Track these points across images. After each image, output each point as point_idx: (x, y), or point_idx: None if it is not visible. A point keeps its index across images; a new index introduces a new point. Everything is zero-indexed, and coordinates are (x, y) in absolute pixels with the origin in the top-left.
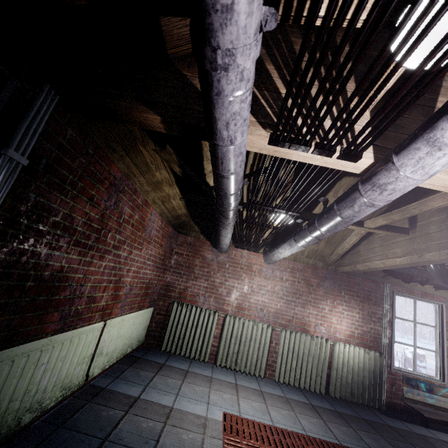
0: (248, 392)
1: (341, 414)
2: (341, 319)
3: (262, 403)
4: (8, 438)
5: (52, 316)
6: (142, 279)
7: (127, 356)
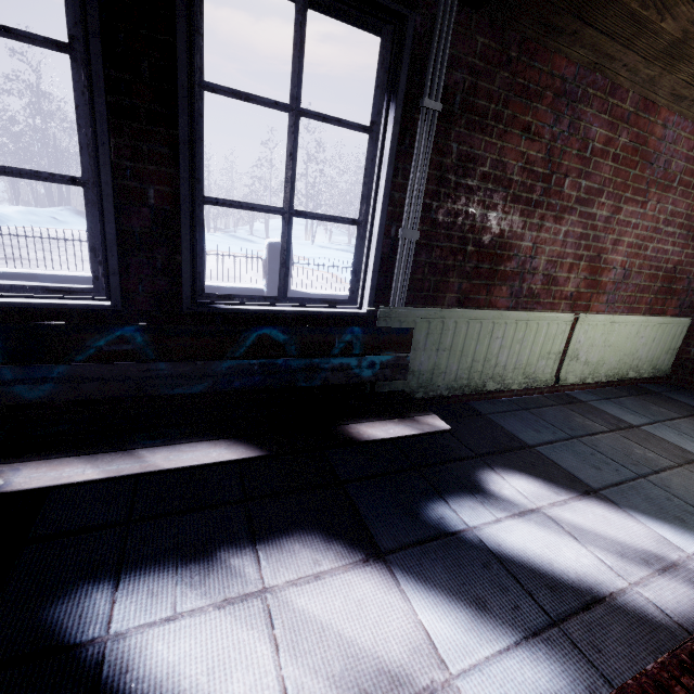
0: None
1: None
2: None
3: None
4: (479, 397)
5: (500, 290)
6: (653, 261)
7: (631, 385)
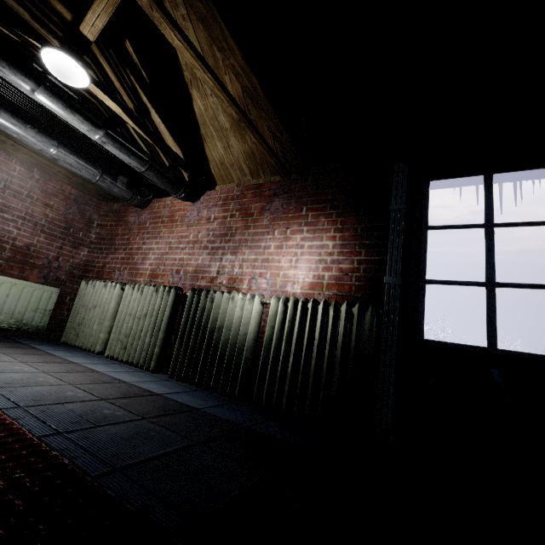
0: (62, 366)
1: (195, 411)
2: (297, 258)
3: (39, 370)
4: None
5: None
6: None
7: None
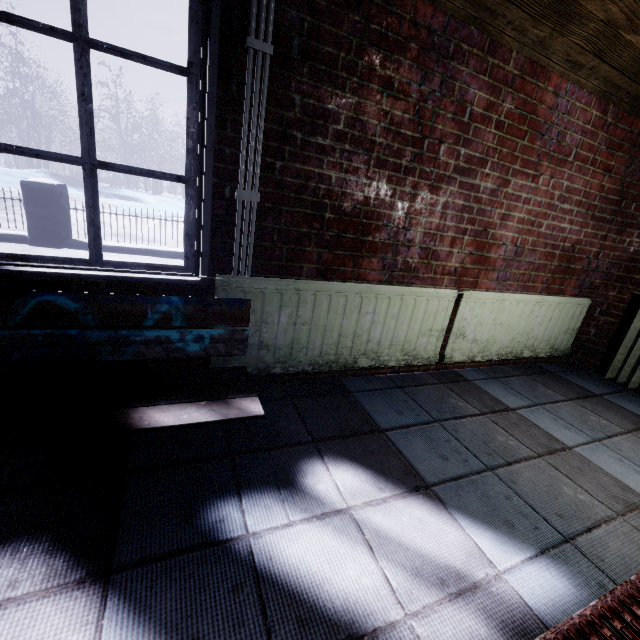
0: None
1: None
2: None
3: None
4: (354, 373)
5: (370, 263)
6: (549, 239)
7: (529, 364)
